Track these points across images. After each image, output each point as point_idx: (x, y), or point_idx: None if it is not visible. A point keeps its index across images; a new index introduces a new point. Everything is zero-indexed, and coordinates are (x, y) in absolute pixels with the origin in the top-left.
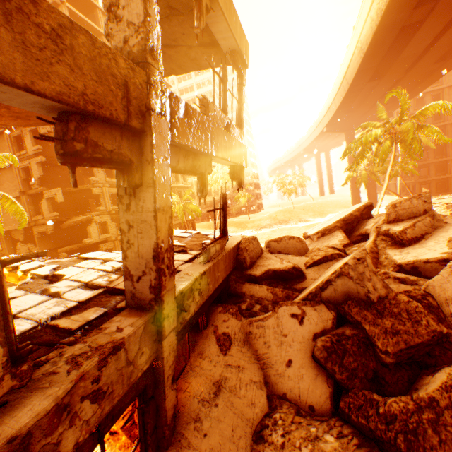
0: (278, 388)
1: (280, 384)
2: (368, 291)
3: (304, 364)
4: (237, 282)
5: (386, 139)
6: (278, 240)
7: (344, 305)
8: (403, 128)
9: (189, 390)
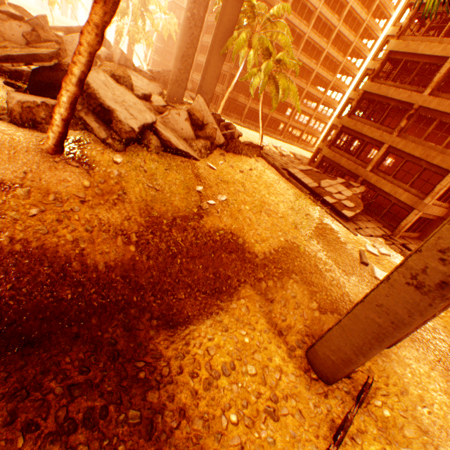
0: (9, 40)
1: (10, 40)
2: (44, 27)
3: (20, 37)
4: None
5: (125, 2)
6: (17, 7)
7: (36, 27)
8: (135, 2)
9: None
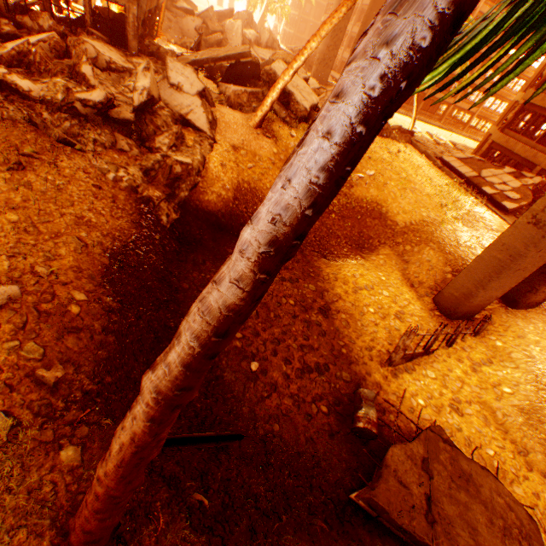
0: (186, 36)
1: (186, 35)
2: (212, 18)
3: (193, 32)
4: (171, 7)
5: None
6: (186, 1)
7: (206, 20)
8: None
9: (163, 25)
